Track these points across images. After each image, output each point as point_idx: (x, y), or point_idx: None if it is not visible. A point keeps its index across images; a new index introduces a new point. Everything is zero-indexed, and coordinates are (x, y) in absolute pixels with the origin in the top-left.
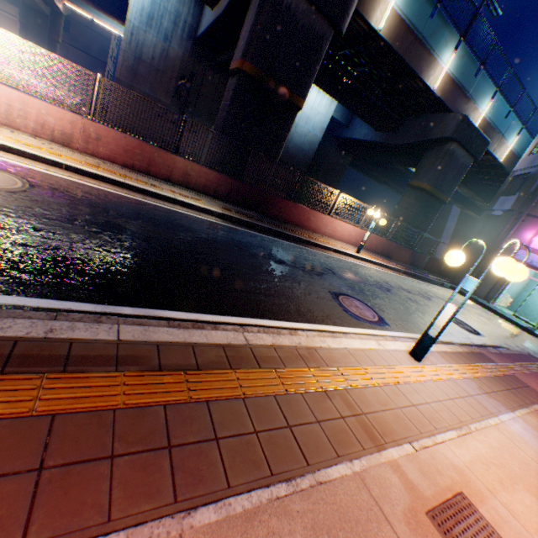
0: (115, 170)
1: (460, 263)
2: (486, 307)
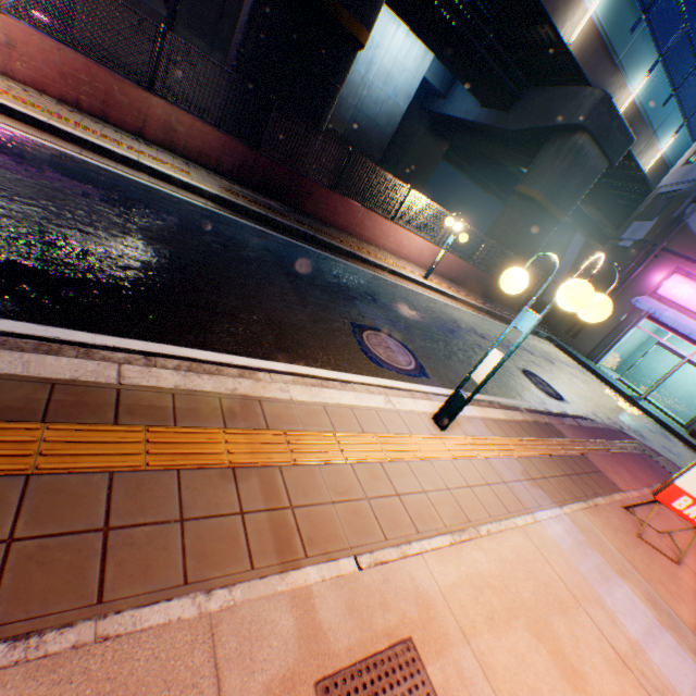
0: (41, 103)
1: (520, 289)
2: (586, 367)
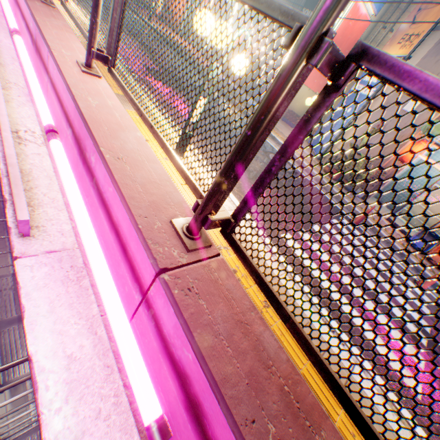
0: None
1: None
2: None
